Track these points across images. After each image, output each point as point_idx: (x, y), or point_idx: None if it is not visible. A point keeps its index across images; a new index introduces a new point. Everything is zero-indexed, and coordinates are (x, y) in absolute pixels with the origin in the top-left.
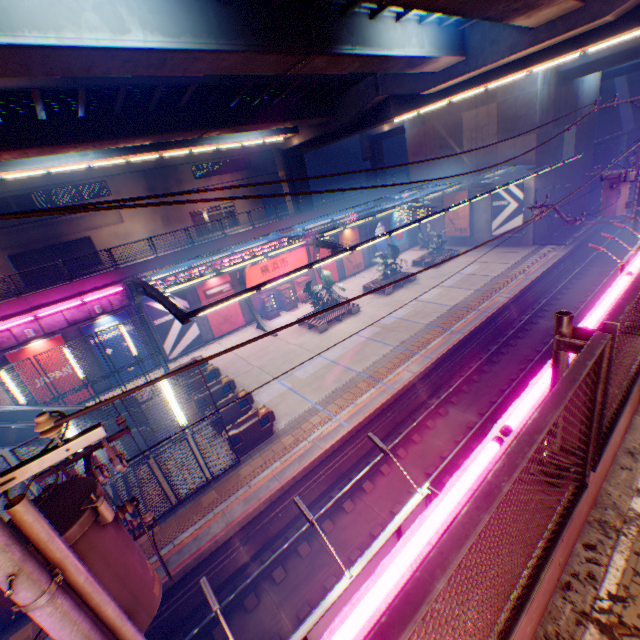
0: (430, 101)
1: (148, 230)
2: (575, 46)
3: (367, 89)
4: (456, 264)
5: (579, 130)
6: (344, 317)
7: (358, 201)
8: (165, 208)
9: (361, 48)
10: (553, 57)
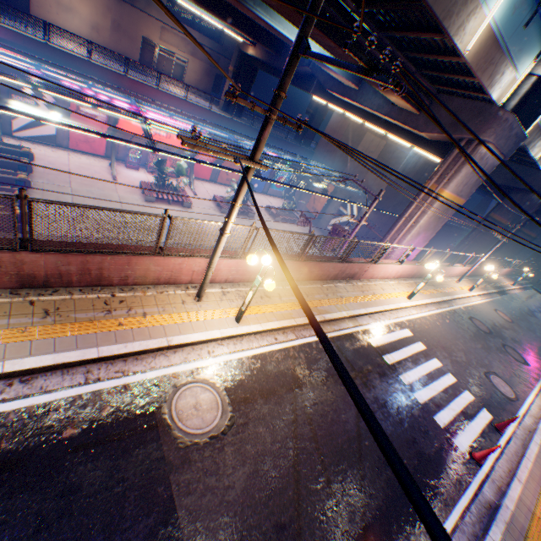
0: (334, 102)
1: (93, 21)
2: (408, 138)
3: None
4: (289, 228)
5: None
6: (176, 204)
7: None
8: (122, 14)
9: (263, 12)
10: (397, 135)
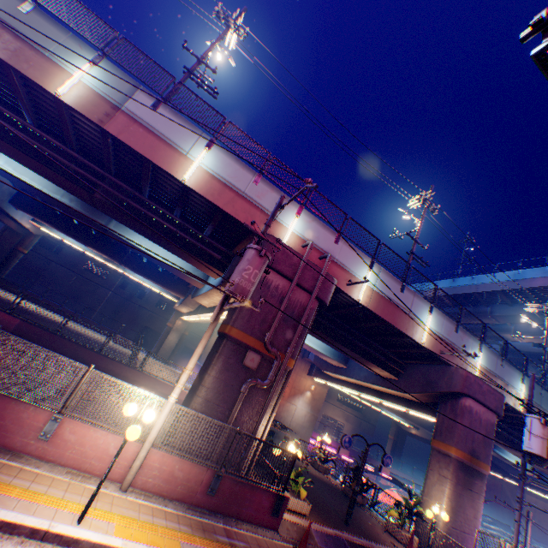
0: (513, 478)
1: None
2: None
3: None
4: None
5: None
6: None
7: None
8: None
9: (500, 452)
10: None
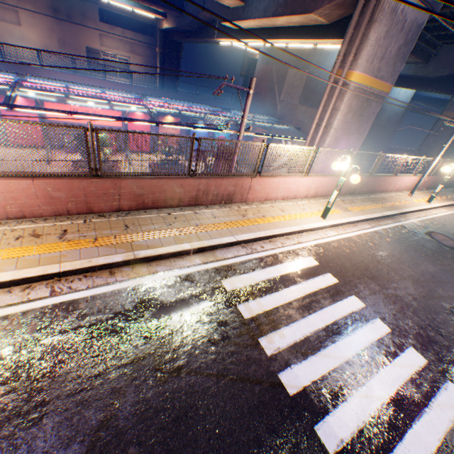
0: (234, 36)
1: (43, 43)
2: (306, 35)
3: (200, 0)
4: None
5: (373, 129)
6: None
7: (189, 99)
8: (64, 32)
9: None
10: (294, 38)
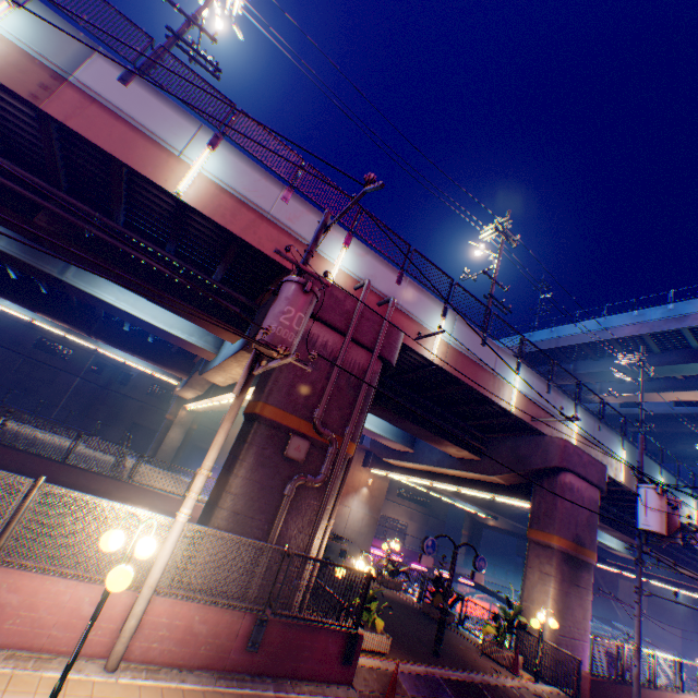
0: (606, 563)
1: None
2: None
3: None
4: None
5: None
6: None
7: None
8: None
9: None
10: (693, 591)
